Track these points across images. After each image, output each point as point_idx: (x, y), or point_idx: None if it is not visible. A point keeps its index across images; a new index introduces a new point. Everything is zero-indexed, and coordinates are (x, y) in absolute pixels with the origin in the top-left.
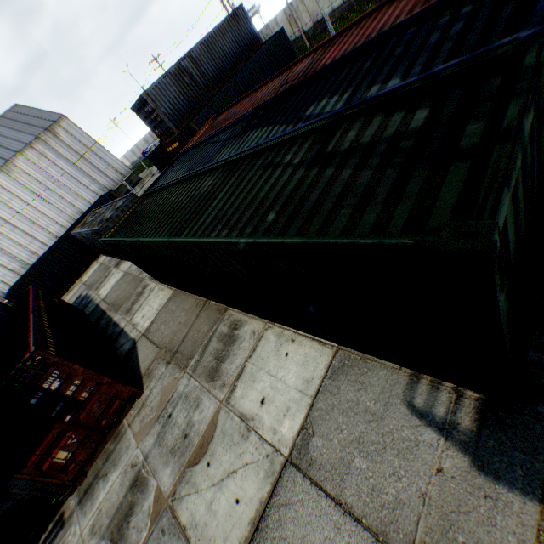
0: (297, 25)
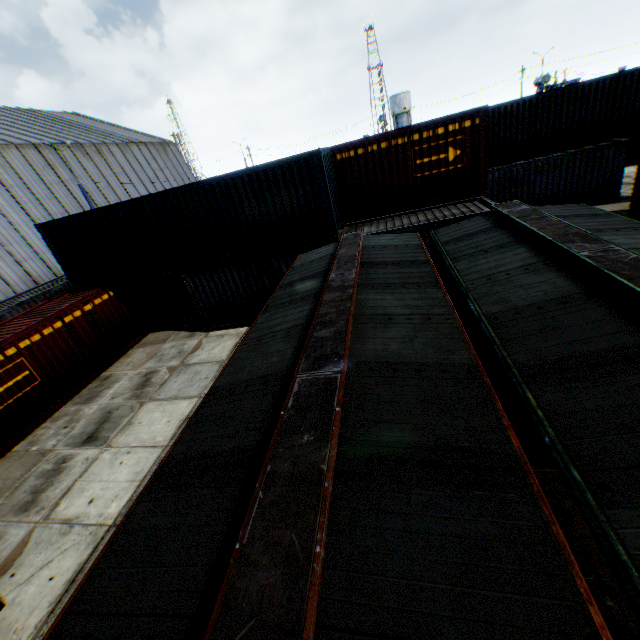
0: None
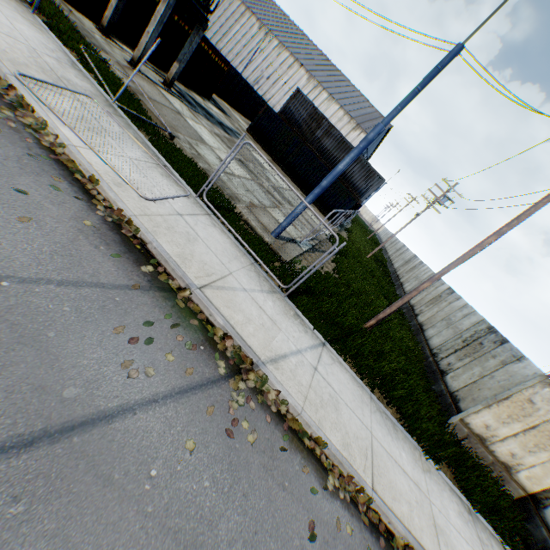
0: (384, 243)
